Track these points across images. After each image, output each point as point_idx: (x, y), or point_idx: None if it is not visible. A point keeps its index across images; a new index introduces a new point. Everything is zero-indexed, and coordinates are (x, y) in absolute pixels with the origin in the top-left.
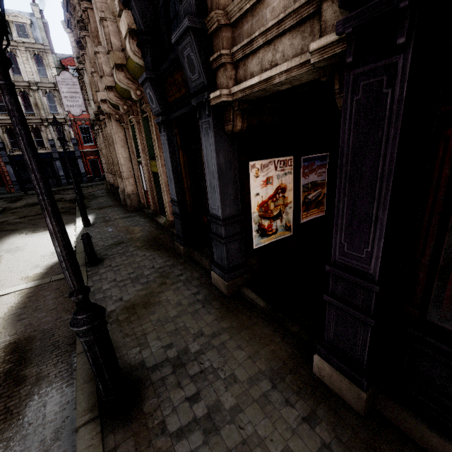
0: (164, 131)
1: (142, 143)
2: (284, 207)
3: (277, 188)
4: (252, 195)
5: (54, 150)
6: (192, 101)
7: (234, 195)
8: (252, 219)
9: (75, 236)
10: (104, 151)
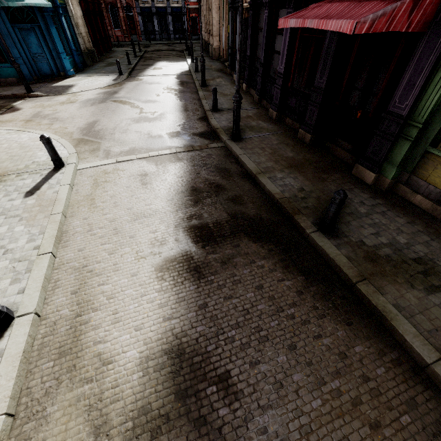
0: (231, 12)
1: (226, 13)
2: None
3: None
4: None
5: (168, 5)
6: (236, 4)
7: (243, 42)
8: None
9: (188, 66)
10: (205, 12)
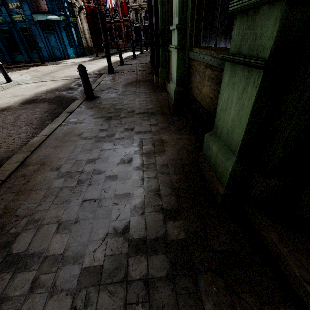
0: None
1: None
2: None
3: None
4: None
5: None
6: None
7: None
8: None
9: None
10: None
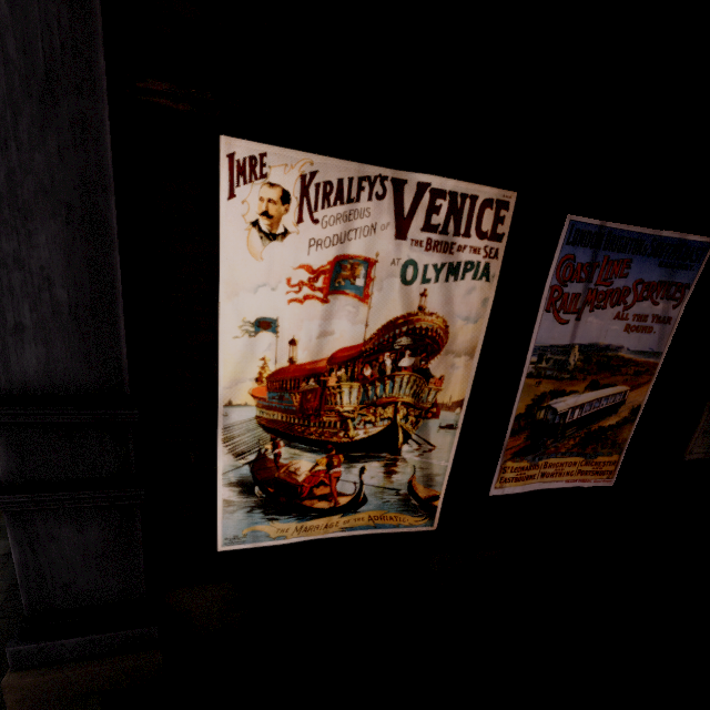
0: None
1: None
2: (418, 420)
3: (396, 324)
4: (229, 322)
5: None
6: None
7: (77, 286)
8: (219, 430)
9: None
10: None
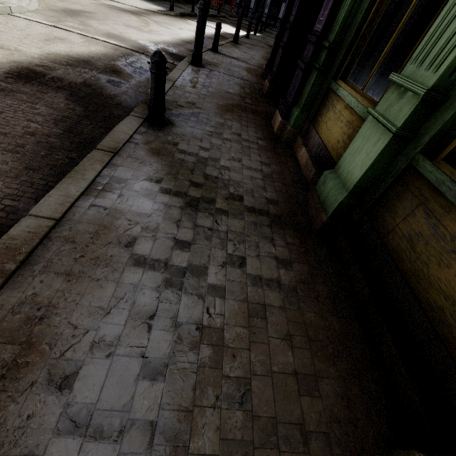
0: None
1: None
2: None
3: None
4: None
5: None
6: None
7: None
8: None
9: None
10: None
